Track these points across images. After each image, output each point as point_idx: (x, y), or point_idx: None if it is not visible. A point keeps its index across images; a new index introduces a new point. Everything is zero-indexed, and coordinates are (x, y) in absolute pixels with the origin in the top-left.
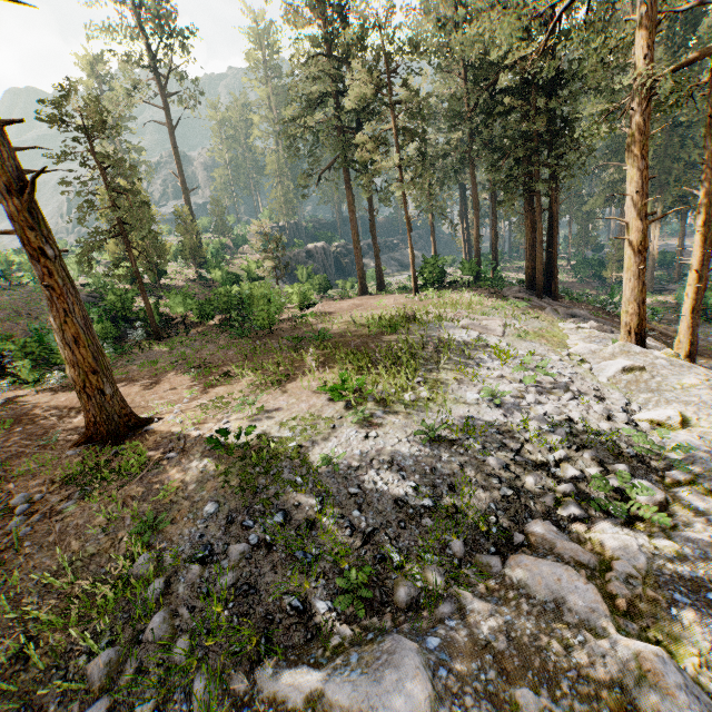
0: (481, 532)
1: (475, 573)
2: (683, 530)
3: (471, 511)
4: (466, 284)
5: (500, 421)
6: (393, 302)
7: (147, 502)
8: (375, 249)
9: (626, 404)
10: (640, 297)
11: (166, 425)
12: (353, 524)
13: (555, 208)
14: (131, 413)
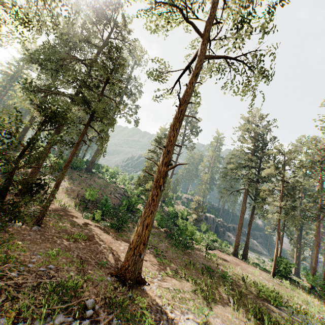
0: None
1: None
2: None
3: None
4: (306, 288)
5: None
6: (259, 274)
7: None
8: (248, 235)
9: None
10: None
11: (152, 292)
12: None
13: None
14: (141, 272)
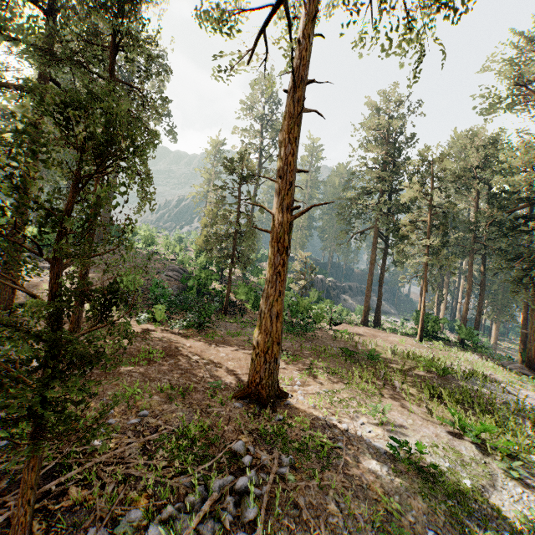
0: None
1: None
2: None
3: None
4: (457, 344)
5: None
6: (404, 341)
7: (361, 500)
8: (379, 294)
9: None
10: None
11: (302, 404)
12: None
13: None
14: (279, 383)
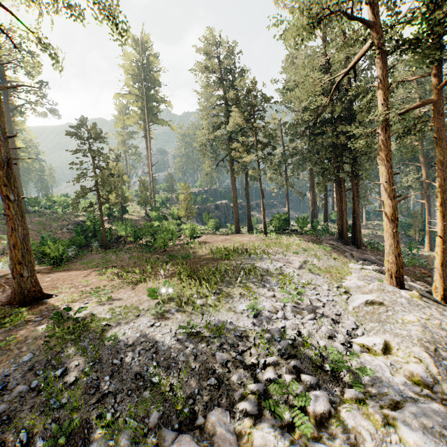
0: (176, 409)
1: (147, 442)
2: (325, 441)
3: (180, 391)
4: (302, 232)
5: (247, 327)
6: (247, 239)
7: None
8: (248, 206)
9: (353, 329)
10: (396, 251)
11: (56, 300)
12: (99, 386)
13: (355, 189)
14: (39, 290)
